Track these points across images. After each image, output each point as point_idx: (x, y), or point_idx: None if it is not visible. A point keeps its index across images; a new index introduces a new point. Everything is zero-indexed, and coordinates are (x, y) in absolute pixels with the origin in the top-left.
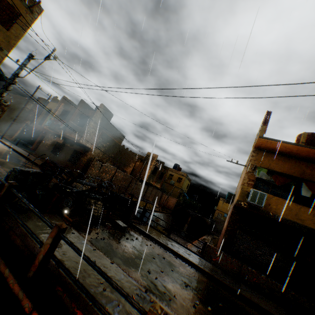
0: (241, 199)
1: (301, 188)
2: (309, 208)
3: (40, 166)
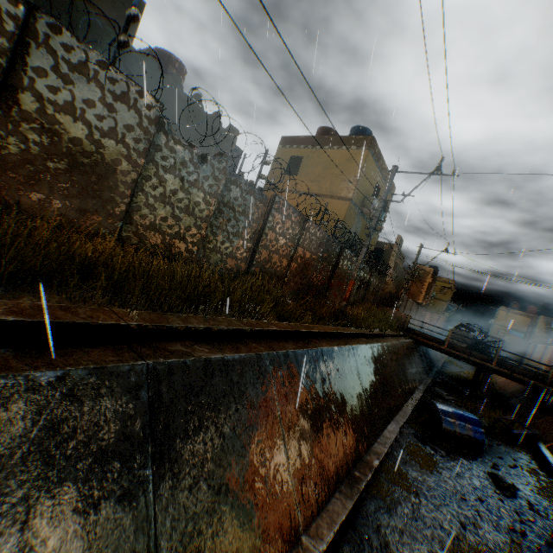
0: None
1: None
2: None
3: (456, 327)
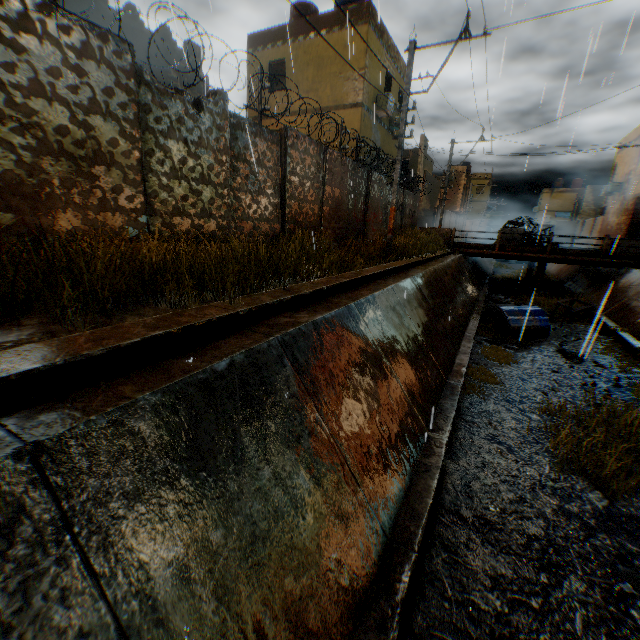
0: None
1: None
2: None
3: (504, 226)
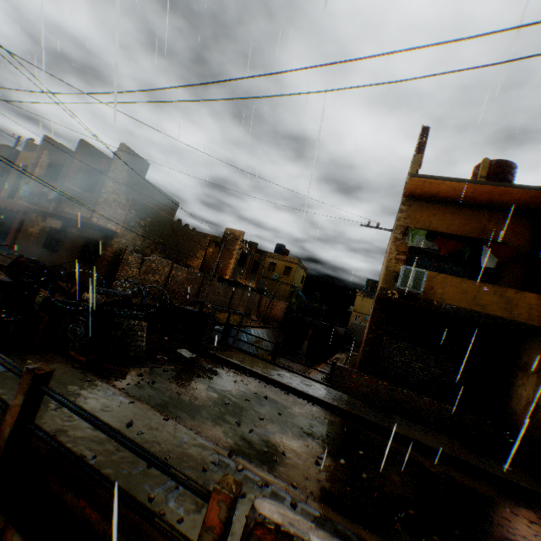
0: (386, 285)
1: (481, 255)
2: (494, 286)
3: (6, 270)
